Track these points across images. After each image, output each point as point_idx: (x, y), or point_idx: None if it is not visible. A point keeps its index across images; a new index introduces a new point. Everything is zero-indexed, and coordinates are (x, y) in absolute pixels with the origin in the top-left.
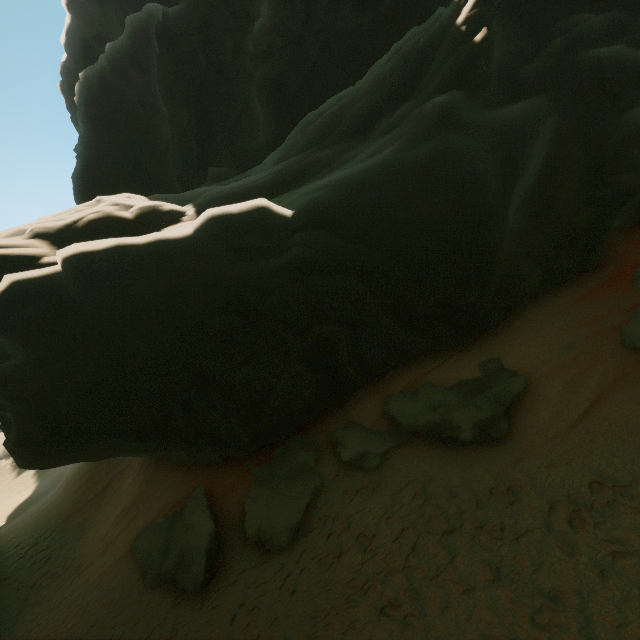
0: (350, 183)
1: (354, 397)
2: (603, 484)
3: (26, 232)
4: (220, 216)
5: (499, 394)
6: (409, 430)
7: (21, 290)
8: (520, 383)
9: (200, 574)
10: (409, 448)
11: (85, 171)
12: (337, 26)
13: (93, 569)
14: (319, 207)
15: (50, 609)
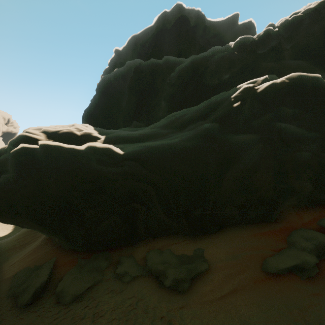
0: (154, 148)
1: (140, 243)
2: None
3: (42, 129)
4: (93, 146)
5: (193, 268)
6: (148, 269)
7: (24, 150)
8: (204, 266)
9: (26, 299)
10: (145, 279)
11: (90, 109)
12: (202, 82)
13: None
14: (135, 154)
15: None
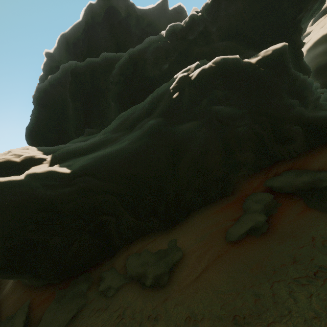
0: (103, 157)
1: (118, 252)
2: (191, 319)
3: None
4: (32, 173)
5: (169, 260)
6: (129, 276)
7: None
8: (179, 255)
9: None
10: (128, 286)
11: (32, 126)
12: (145, 75)
13: None
14: (84, 168)
15: None
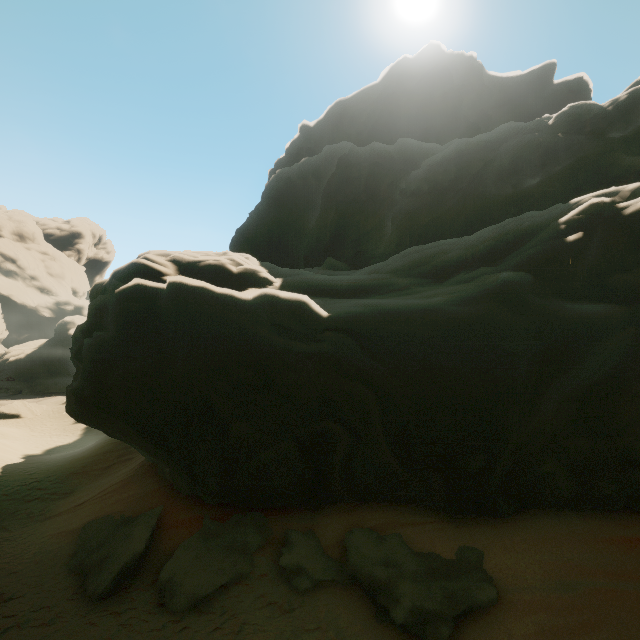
0: (390, 311)
1: (330, 508)
2: None
3: (170, 256)
4: (271, 296)
5: (459, 592)
6: (351, 572)
7: (138, 290)
8: (488, 594)
9: (104, 583)
10: (343, 592)
11: (246, 229)
12: (477, 190)
13: (52, 526)
14: (352, 319)
15: (7, 538)
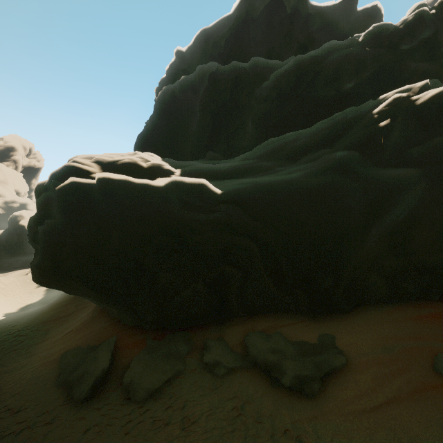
0: (264, 186)
1: (231, 322)
2: None
3: (93, 158)
4: (179, 181)
5: (323, 362)
6: (252, 359)
7: (74, 186)
8: (341, 361)
9: (85, 391)
10: (248, 373)
11: (145, 134)
12: (311, 94)
13: (38, 359)
14: (239, 194)
15: (6, 372)
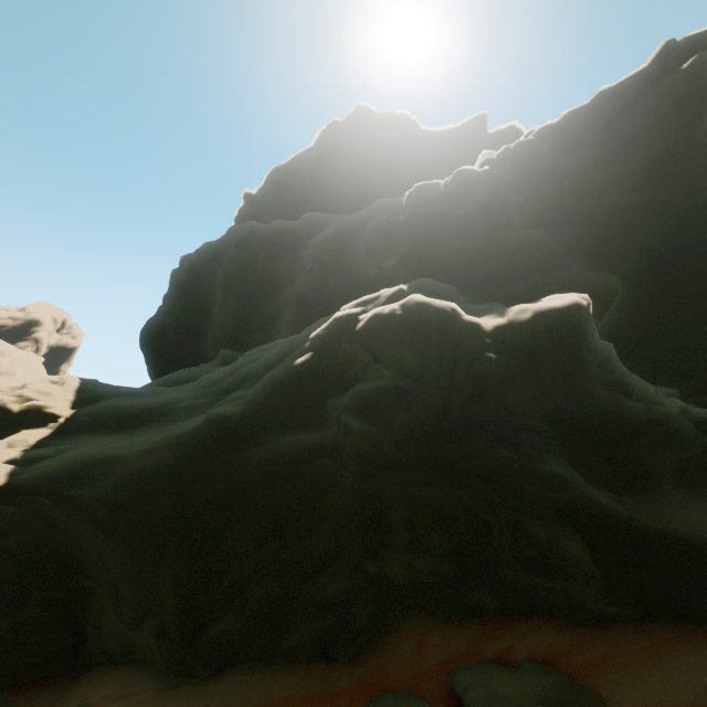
0: (83, 467)
1: (88, 675)
2: None
3: None
4: None
5: None
6: None
7: None
8: None
9: None
10: None
11: (154, 321)
12: (353, 271)
13: None
14: (32, 484)
15: None
